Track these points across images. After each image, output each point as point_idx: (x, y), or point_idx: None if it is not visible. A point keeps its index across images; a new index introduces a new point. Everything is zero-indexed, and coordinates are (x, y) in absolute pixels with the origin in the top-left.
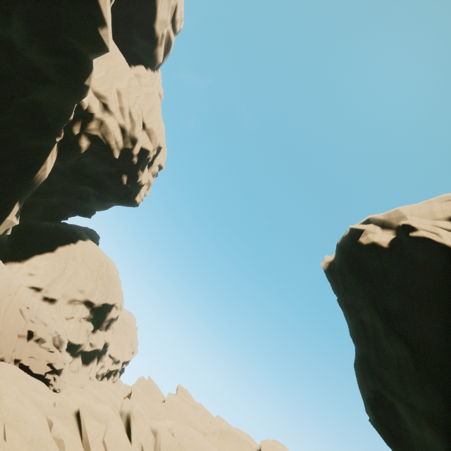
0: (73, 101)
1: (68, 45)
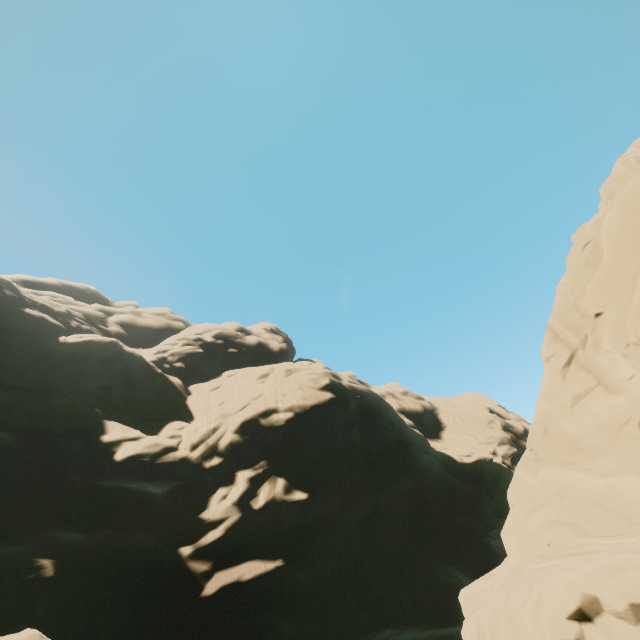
0: (512, 473)
1: (494, 471)
